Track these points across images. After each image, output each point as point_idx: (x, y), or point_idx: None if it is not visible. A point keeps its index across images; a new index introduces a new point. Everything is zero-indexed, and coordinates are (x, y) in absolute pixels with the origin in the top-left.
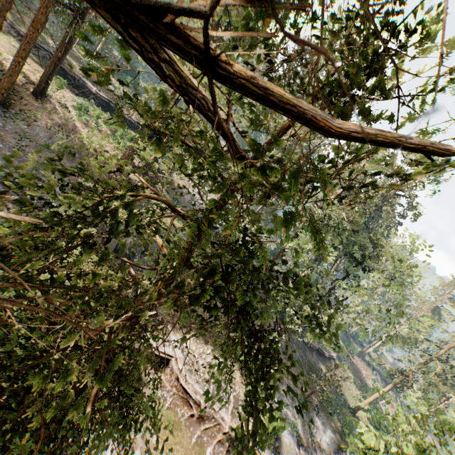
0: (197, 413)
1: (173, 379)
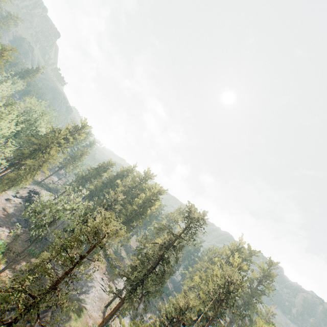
0: None
1: None
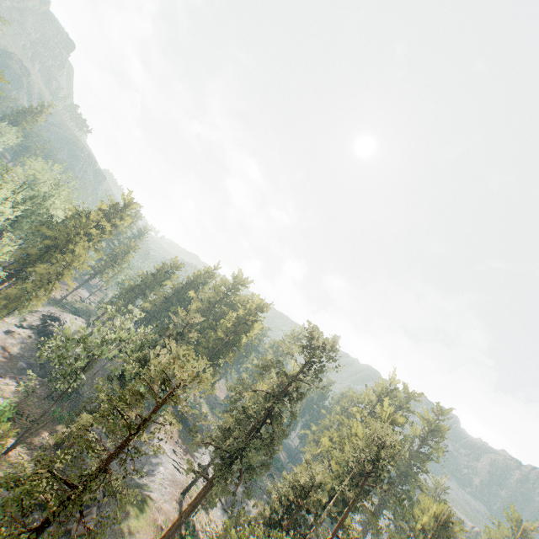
0: None
1: None
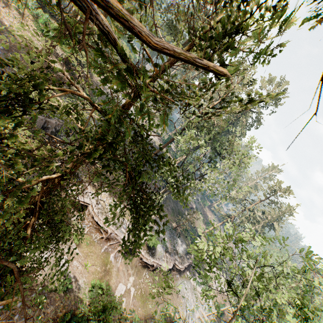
0: (105, 236)
1: (90, 218)
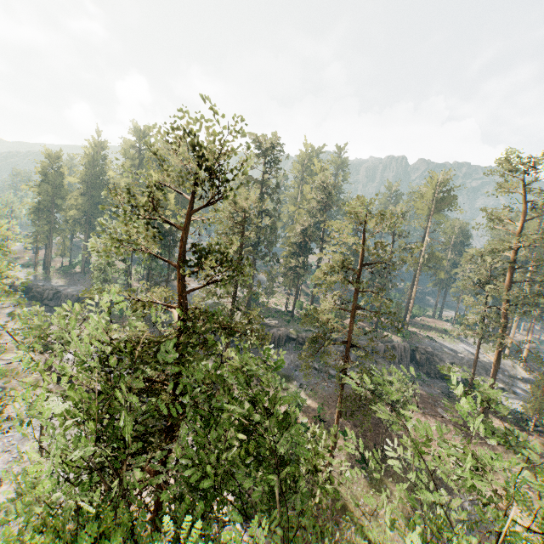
0: None
1: None
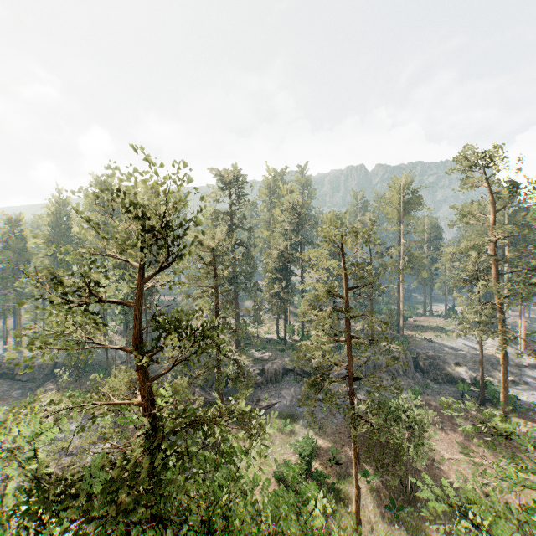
0: None
1: None
